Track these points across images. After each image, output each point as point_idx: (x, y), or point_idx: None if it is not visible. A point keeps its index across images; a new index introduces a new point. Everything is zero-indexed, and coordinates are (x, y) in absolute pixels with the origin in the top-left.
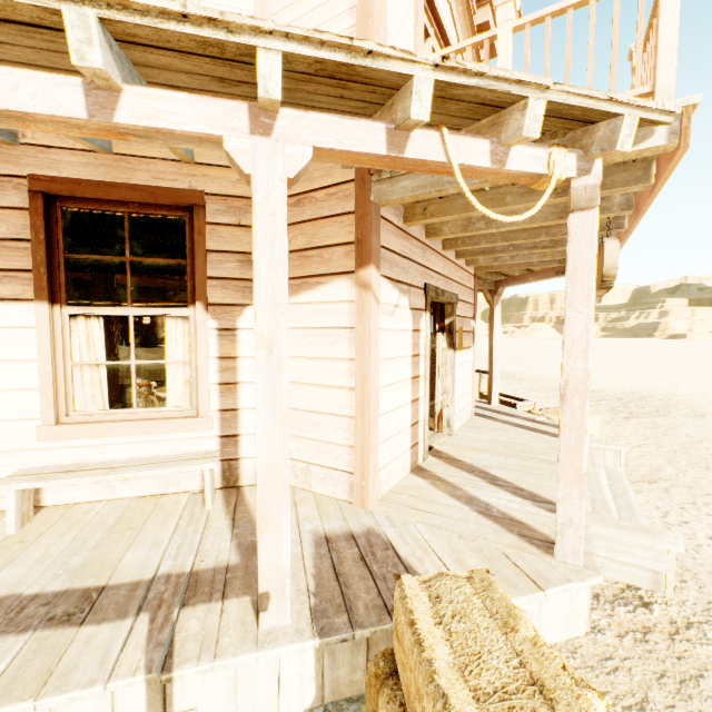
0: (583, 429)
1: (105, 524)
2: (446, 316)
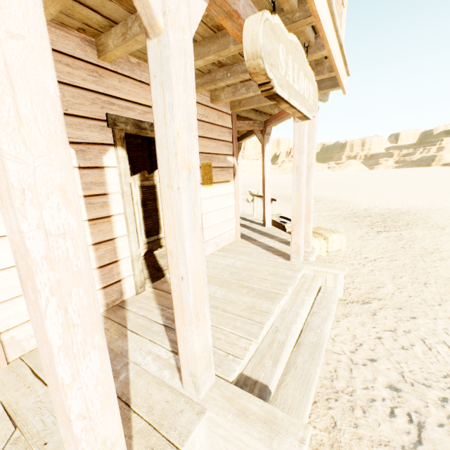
0: (49, 346)
1: None
2: None
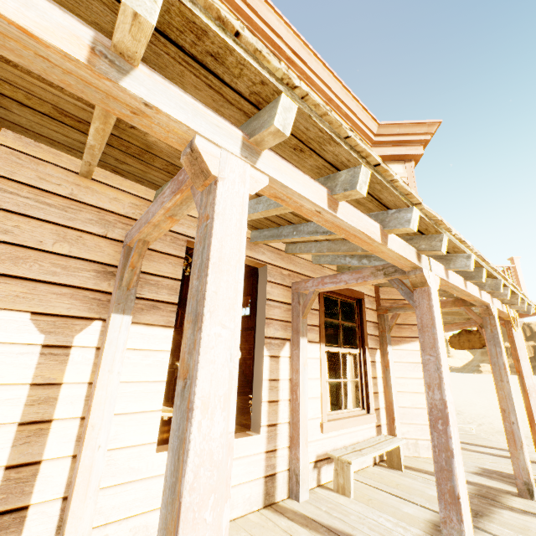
0: None
1: (381, 485)
2: None
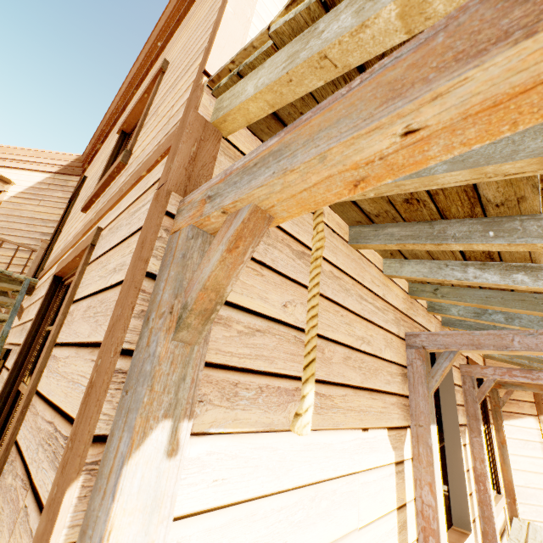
0: None
1: None
2: None
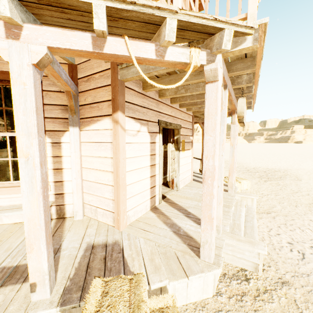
0: (212, 196)
1: None
2: (175, 135)
